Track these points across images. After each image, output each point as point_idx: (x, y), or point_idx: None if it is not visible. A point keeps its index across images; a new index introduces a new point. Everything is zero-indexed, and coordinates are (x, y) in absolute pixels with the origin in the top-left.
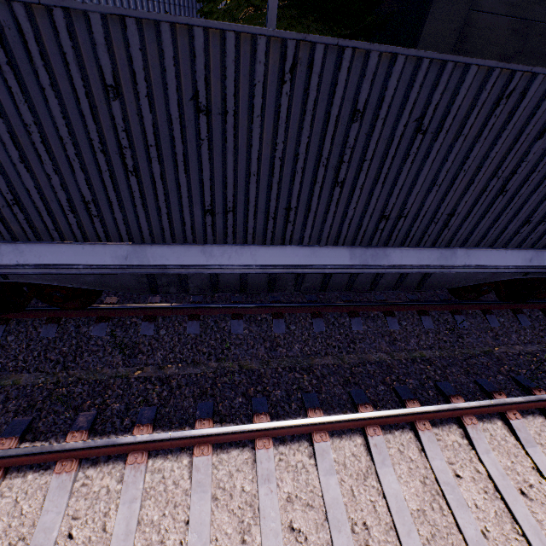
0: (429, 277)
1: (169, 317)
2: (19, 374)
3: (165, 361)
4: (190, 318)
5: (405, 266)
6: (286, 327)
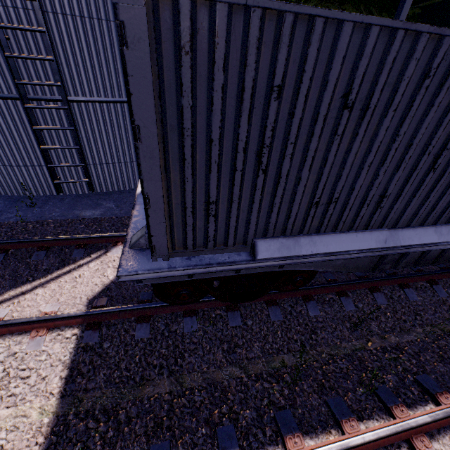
0: None
1: (354, 291)
2: (278, 356)
3: (382, 331)
4: (374, 290)
5: None
6: (445, 291)
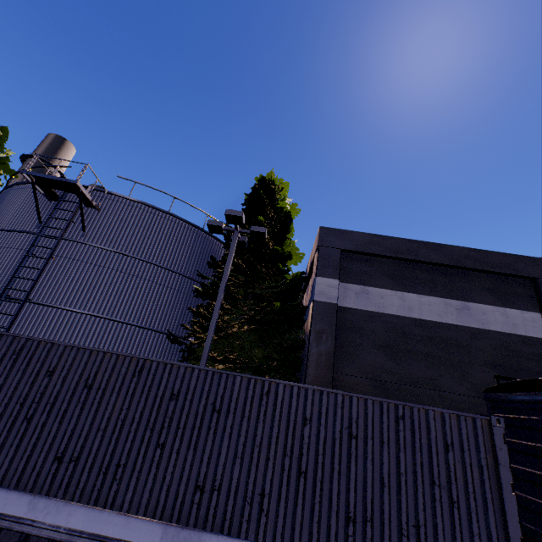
0: None
1: None
2: None
3: None
4: None
5: None
6: None
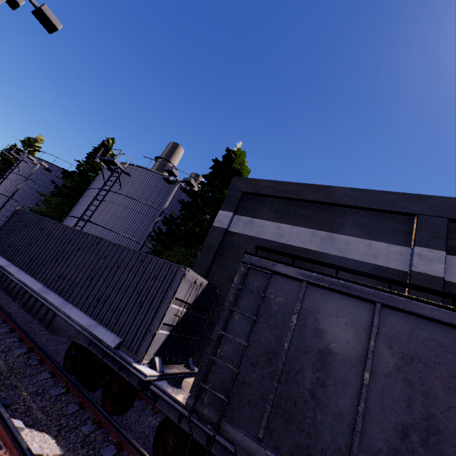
0: (54, 318)
1: None
2: None
3: None
4: None
5: (48, 300)
6: None
